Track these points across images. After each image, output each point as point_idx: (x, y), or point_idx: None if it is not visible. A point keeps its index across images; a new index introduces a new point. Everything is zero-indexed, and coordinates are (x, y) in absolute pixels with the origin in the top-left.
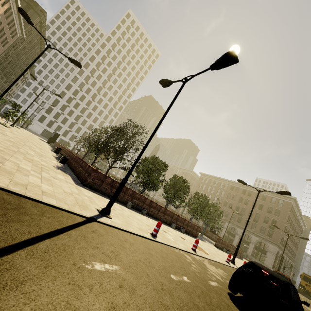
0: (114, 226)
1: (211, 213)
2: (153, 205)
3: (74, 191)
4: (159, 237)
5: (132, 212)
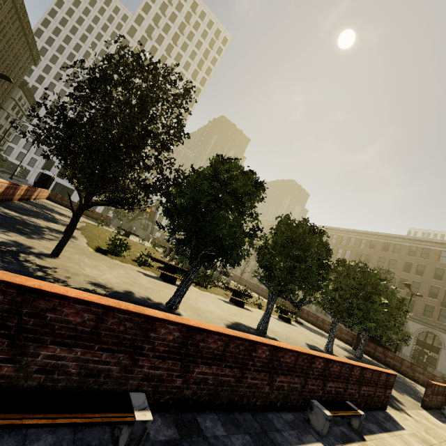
0: None
1: None
2: (209, 349)
3: None
4: None
5: None
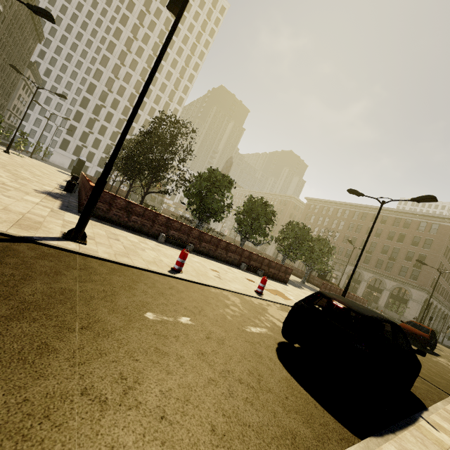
0: (78, 251)
1: (316, 250)
2: (206, 239)
3: (37, 212)
4: (189, 274)
5: (164, 247)
